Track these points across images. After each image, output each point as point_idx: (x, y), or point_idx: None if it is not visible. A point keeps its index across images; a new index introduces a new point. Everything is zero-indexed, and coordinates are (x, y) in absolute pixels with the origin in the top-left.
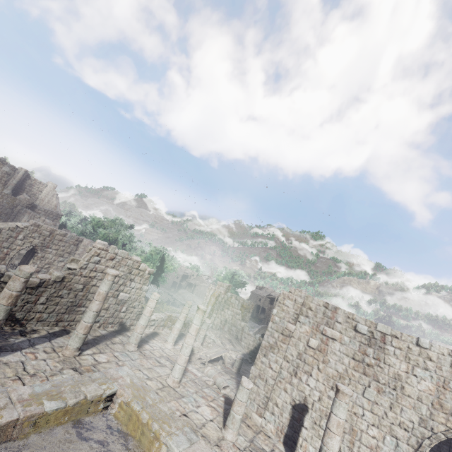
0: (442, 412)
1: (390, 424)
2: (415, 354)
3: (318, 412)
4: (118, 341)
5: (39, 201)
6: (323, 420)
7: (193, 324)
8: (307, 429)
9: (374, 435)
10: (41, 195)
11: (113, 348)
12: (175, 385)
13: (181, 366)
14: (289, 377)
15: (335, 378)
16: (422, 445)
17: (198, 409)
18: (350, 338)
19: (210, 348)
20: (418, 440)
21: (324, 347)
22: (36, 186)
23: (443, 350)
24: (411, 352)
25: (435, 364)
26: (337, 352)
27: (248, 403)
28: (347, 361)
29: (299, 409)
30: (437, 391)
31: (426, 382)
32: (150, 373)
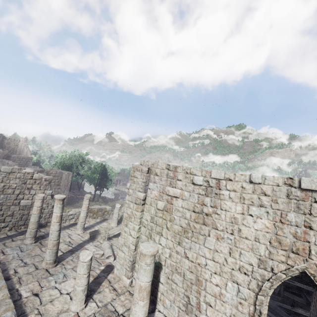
0: (281, 249)
1: (231, 269)
2: (249, 193)
3: (169, 267)
4: (21, 238)
5: (18, 152)
6: (174, 274)
7: (54, 213)
8: (163, 284)
9: (217, 283)
10: (18, 148)
11: (8, 245)
12: (48, 266)
13: (50, 250)
14: (146, 240)
15: (180, 234)
16: (262, 288)
17: (59, 284)
18: (190, 192)
19: (119, 226)
20: (258, 283)
21: (170, 207)
22: (12, 142)
23: (278, 180)
24: (245, 191)
25: (270, 198)
26: (180, 209)
27: (120, 268)
28: (189, 215)
29: (156, 267)
30: (274, 227)
31: (262, 220)
32: (32, 259)
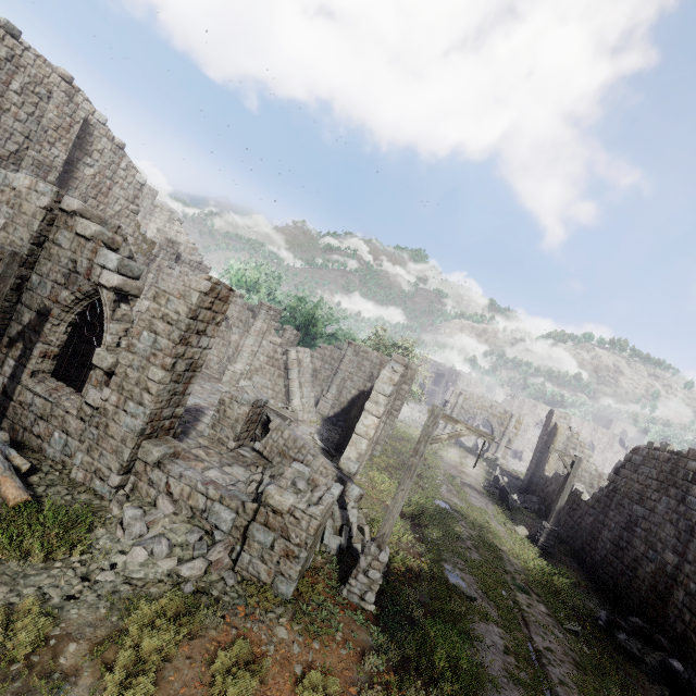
0: None
1: None
2: None
3: None
4: None
5: None
6: None
7: None
8: None
9: None
10: None
11: None
12: None
13: None
14: None
15: None
16: None
17: None
18: None
19: None
20: None
21: None
22: None
23: None
24: None
25: None
26: None
27: None
28: None
29: None
30: None
31: None
32: None
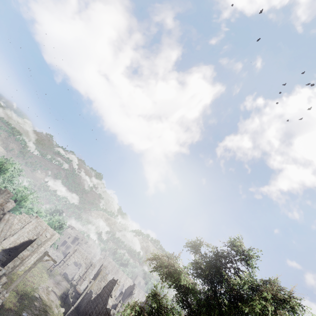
0: None
1: None
2: None
3: None
4: None
5: None
6: None
7: None
8: None
9: None
10: None
11: None
12: None
13: None
14: None
15: None
16: None
17: None
18: None
19: None
20: None
21: None
22: None
23: None
24: None
25: None
26: None
27: None
28: None
29: None
30: None
31: None
32: None
